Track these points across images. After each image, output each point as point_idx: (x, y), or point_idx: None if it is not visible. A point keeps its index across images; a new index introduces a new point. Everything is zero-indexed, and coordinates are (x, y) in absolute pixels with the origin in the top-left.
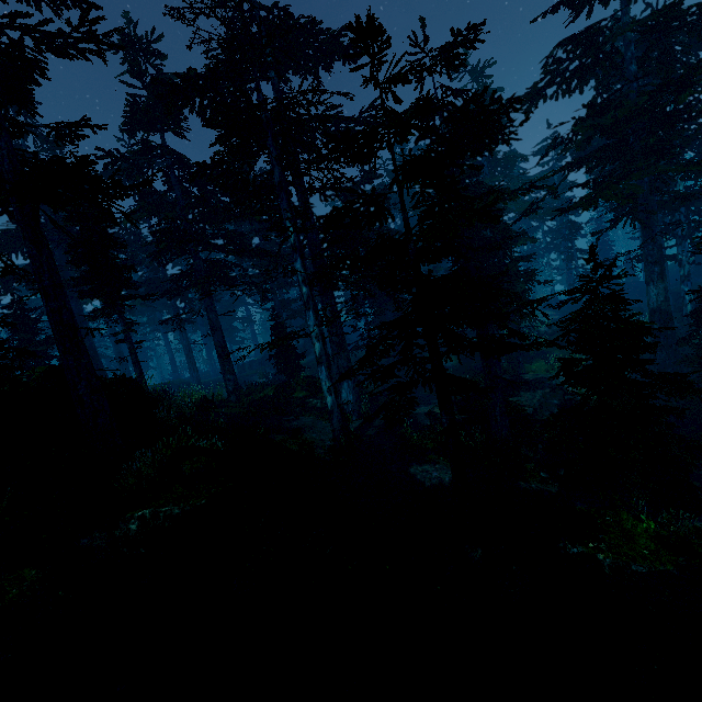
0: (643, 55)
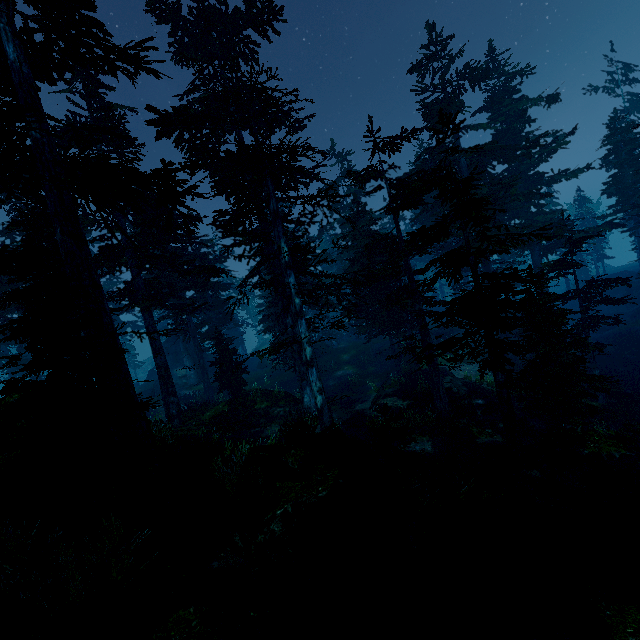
0: (470, 166)
